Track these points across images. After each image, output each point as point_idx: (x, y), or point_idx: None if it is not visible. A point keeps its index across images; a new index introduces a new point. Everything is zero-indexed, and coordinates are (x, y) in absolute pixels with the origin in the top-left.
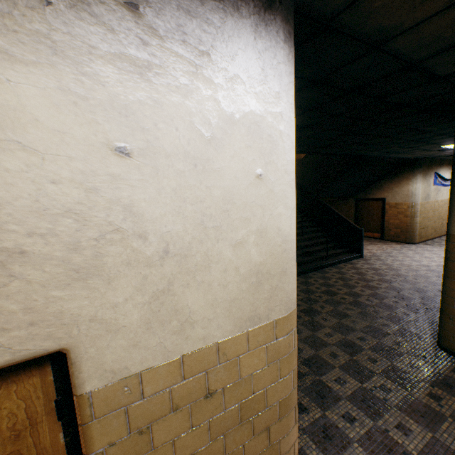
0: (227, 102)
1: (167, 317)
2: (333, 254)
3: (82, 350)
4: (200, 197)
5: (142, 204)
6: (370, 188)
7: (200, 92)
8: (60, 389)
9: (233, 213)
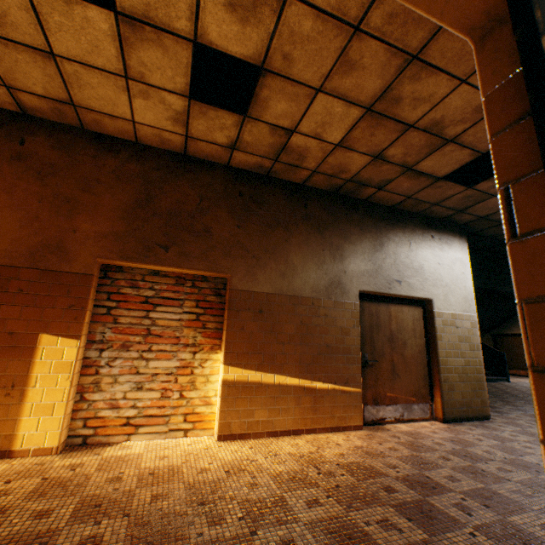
0: (454, 255)
1: (447, 300)
2: None
3: (434, 301)
4: (451, 275)
5: (442, 274)
6: (506, 324)
7: (450, 253)
8: (423, 314)
9: (458, 280)
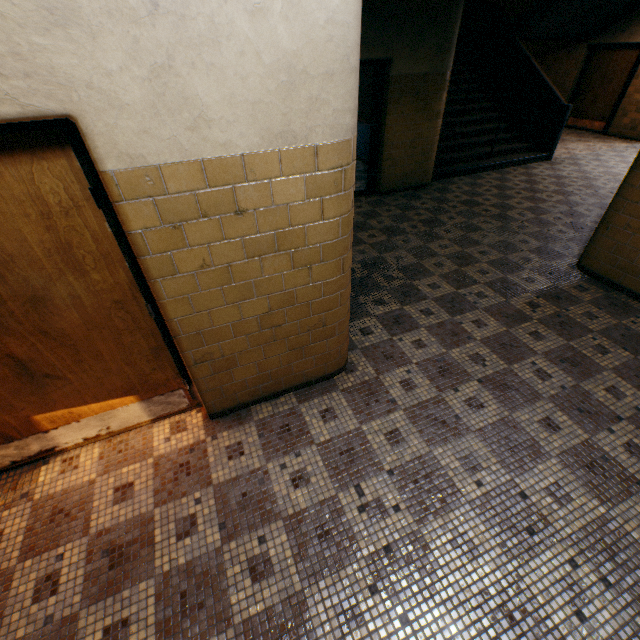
0: None
1: (175, 106)
2: (504, 152)
3: (90, 123)
4: None
5: None
6: (631, 19)
7: None
8: (91, 179)
9: None
